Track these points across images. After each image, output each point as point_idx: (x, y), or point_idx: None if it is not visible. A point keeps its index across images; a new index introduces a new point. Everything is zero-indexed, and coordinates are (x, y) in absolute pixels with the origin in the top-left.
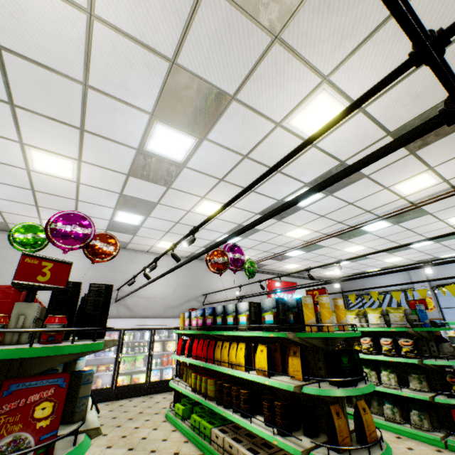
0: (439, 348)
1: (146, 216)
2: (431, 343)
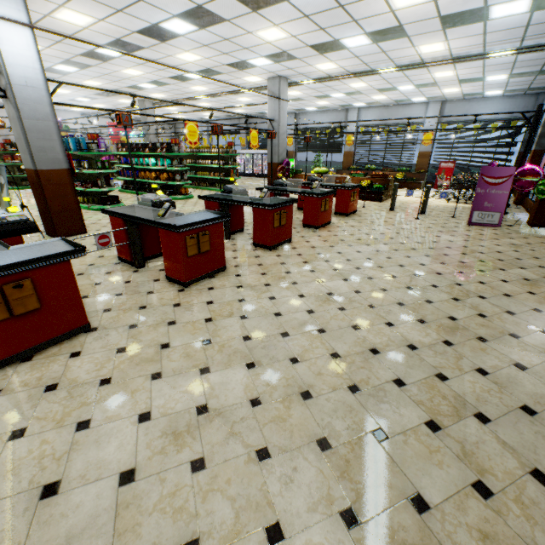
0: None
1: None
2: None
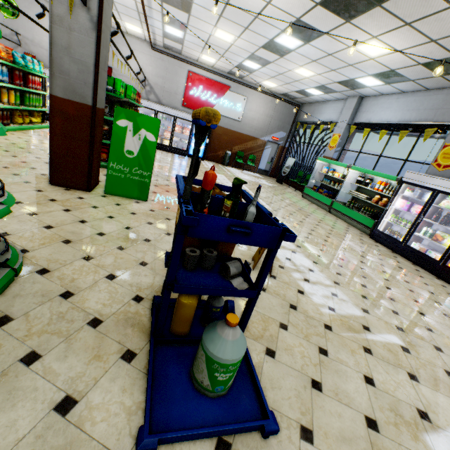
0: None
1: None
2: None
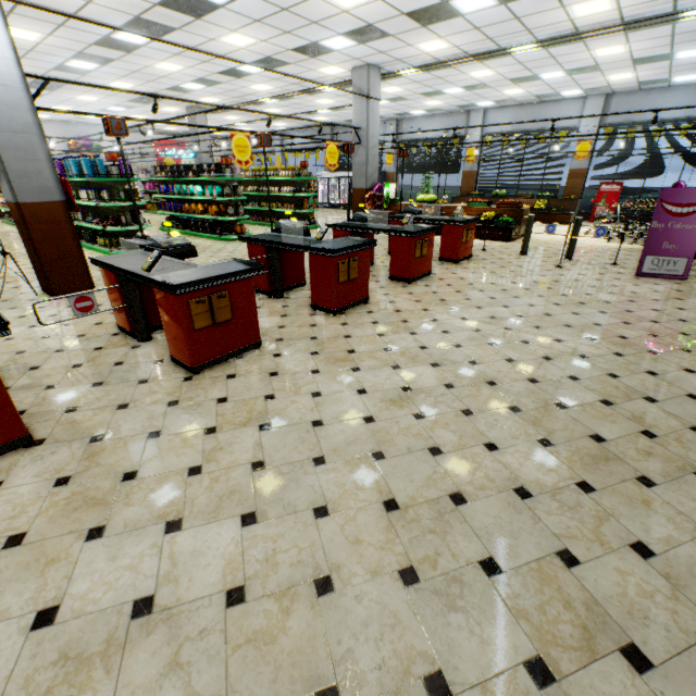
0: None
1: None
2: None
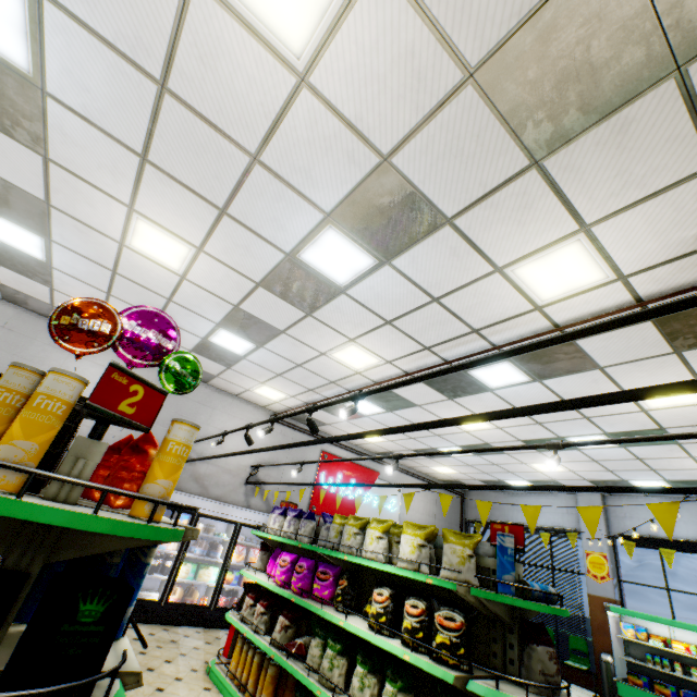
0: (524, 657)
1: (45, 238)
2: (512, 637)
